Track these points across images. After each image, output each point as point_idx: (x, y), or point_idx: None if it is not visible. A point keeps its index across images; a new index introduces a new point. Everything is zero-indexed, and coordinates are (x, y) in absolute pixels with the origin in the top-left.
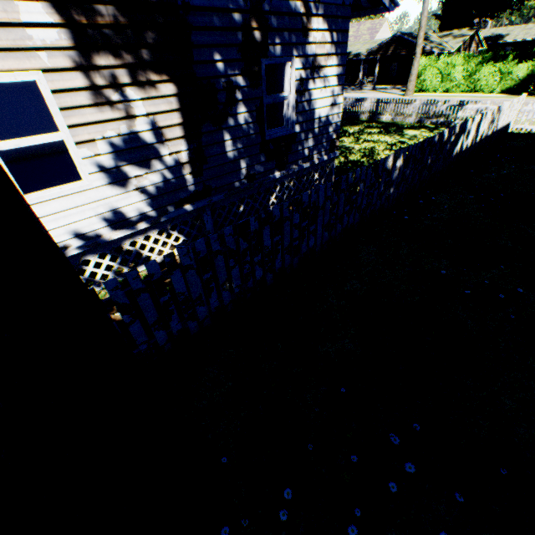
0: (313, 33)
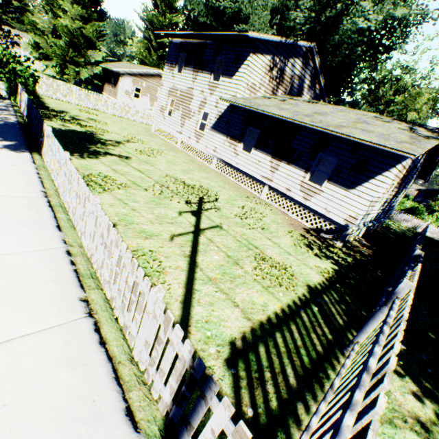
0: (410, 182)
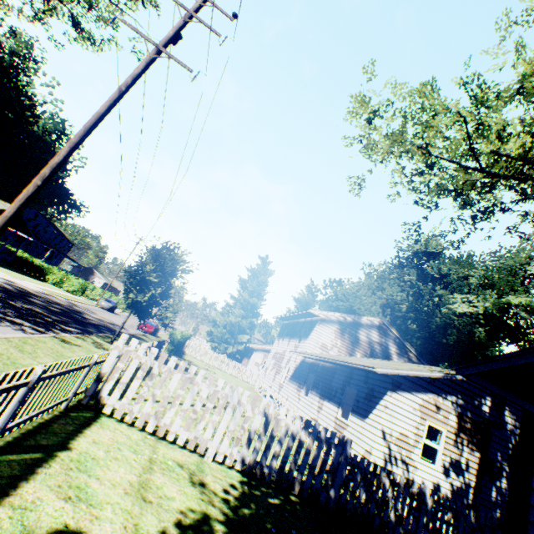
0: None
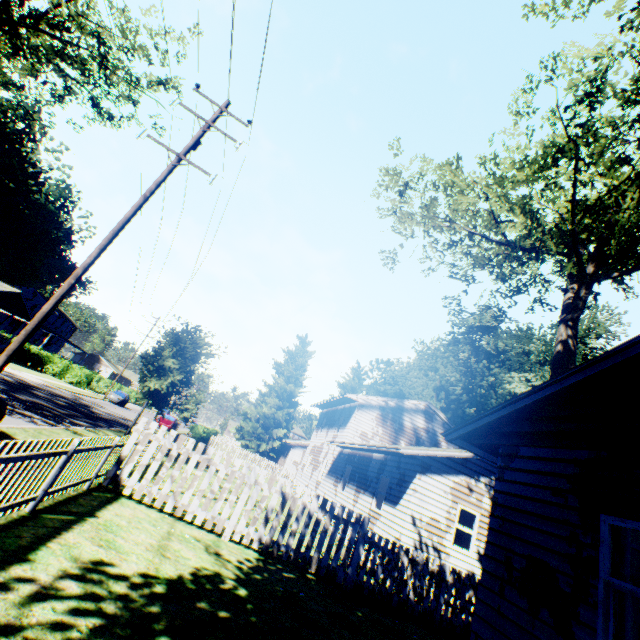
0: None
